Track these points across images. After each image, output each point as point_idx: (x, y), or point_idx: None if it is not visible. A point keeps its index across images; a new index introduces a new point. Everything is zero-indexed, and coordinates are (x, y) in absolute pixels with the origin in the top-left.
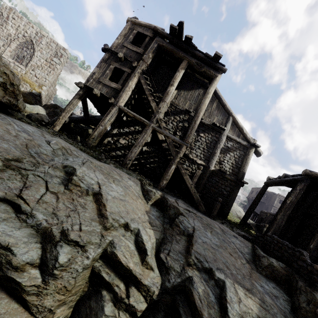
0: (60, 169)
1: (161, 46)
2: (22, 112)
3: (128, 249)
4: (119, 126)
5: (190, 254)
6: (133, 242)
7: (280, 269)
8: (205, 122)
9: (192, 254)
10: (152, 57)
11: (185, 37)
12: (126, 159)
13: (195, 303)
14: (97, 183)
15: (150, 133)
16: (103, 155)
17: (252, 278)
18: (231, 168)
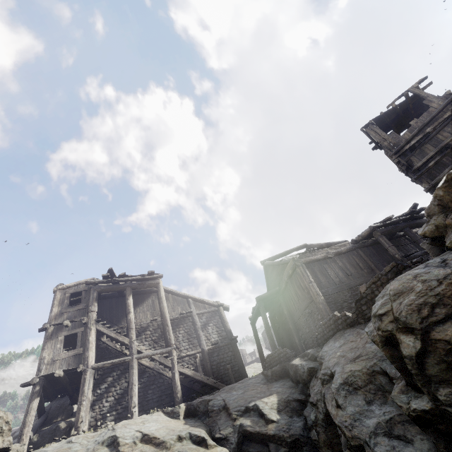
0: (101, 448)
1: (100, 291)
2: (11, 449)
3: (192, 449)
4: (93, 389)
5: (231, 413)
6: (192, 444)
7: (278, 369)
8: (174, 317)
9: (231, 412)
10: (97, 304)
11: (119, 276)
12: (131, 409)
13: (251, 432)
14: (136, 431)
15: (137, 365)
16: (109, 424)
17: (269, 389)
18: (219, 335)
